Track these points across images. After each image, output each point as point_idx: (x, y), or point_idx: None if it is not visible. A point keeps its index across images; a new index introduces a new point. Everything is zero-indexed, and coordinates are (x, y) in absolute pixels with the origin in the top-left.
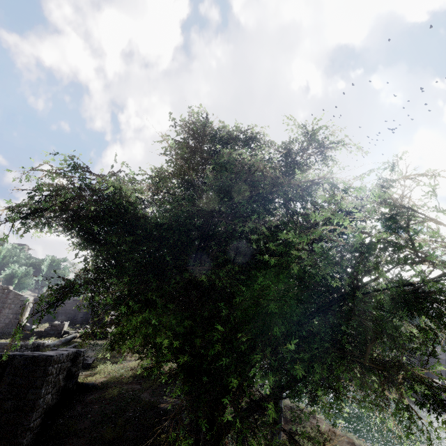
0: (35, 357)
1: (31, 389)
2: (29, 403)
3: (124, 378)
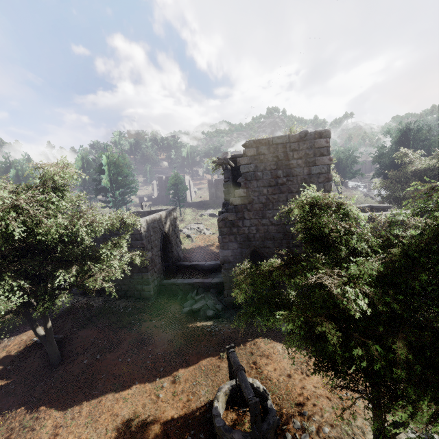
0: None
1: None
2: None
3: None
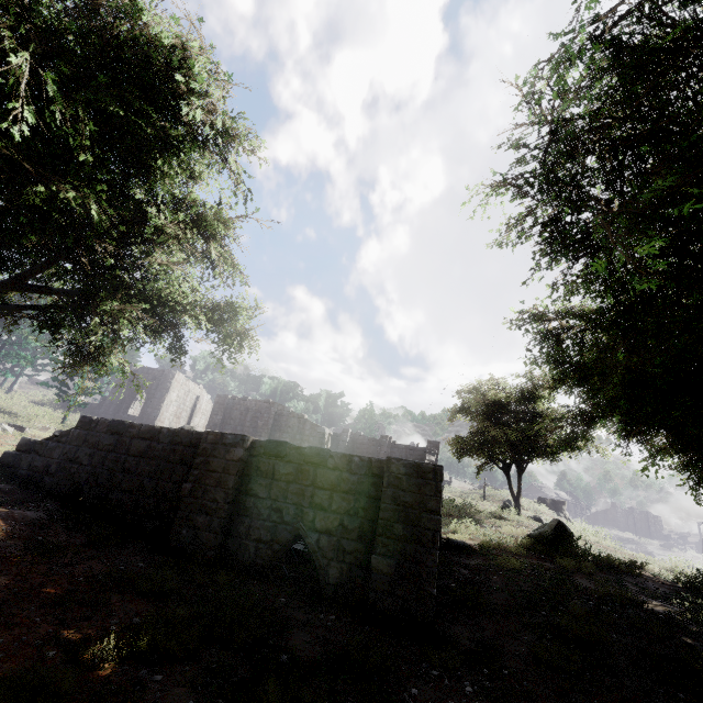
0: (418, 464)
1: (423, 512)
2: (427, 533)
3: (510, 546)
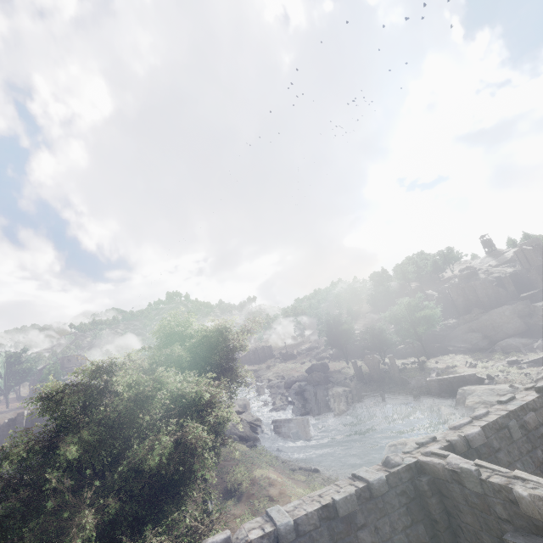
0: None
1: None
2: None
3: None
